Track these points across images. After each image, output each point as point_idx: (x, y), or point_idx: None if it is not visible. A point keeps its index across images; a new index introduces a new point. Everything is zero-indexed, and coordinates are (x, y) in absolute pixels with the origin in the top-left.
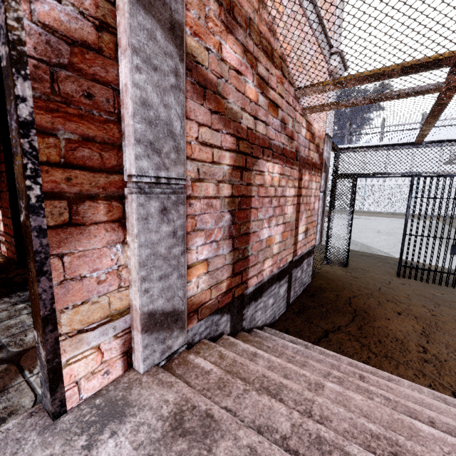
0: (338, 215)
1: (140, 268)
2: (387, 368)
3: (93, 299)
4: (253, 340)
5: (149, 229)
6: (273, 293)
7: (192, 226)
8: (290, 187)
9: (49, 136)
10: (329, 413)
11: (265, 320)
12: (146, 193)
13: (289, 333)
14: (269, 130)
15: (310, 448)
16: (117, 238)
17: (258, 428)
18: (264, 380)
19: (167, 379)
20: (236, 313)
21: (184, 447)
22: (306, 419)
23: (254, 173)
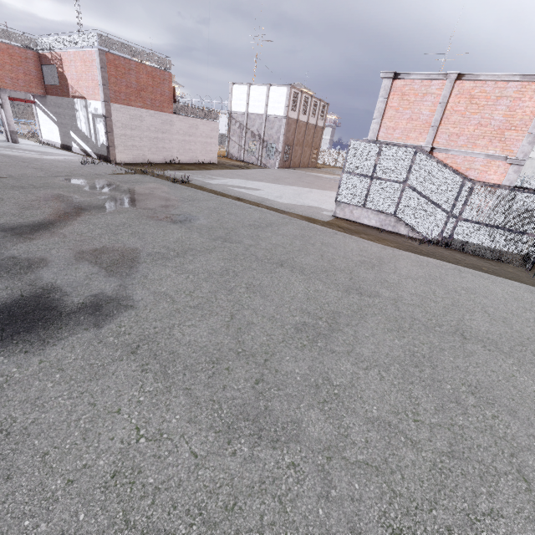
0: None
1: None
2: None
3: None
4: None
5: None
6: None
7: None
8: None
9: None
10: None
11: None
12: None
13: None
14: None
15: None
16: None
17: None
18: None
19: None
20: None
21: None
22: None
23: None
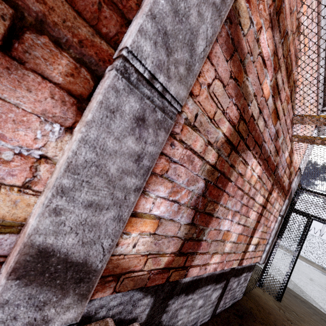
0: None
1: (66, 172)
2: None
3: None
4: None
5: (109, 128)
6: (206, 295)
7: (162, 169)
8: (261, 194)
9: None
10: None
11: (186, 322)
12: (130, 81)
13: None
14: (265, 132)
15: None
16: (62, 117)
17: None
18: None
19: None
20: (160, 300)
21: None
22: None
23: (240, 159)
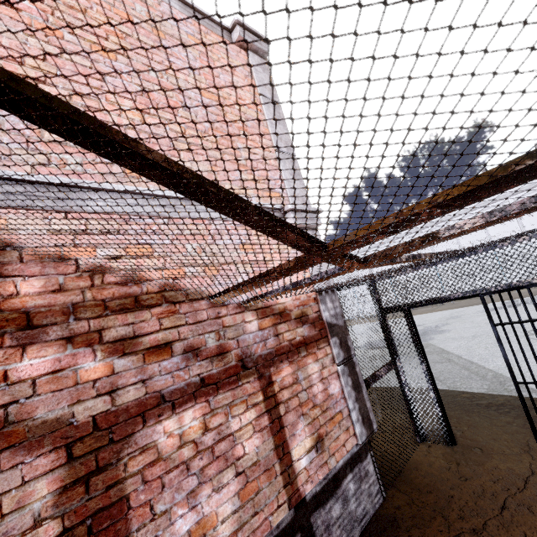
0: (471, 309)
1: None
2: None
3: None
4: None
5: None
6: None
7: None
8: (240, 413)
9: None
10: None
11: None
12: None
13: None
14: (156, 382)
15: None
16: None
17: None
18: None
19: None
20: None
21: None
22: None
23: (125, 460)
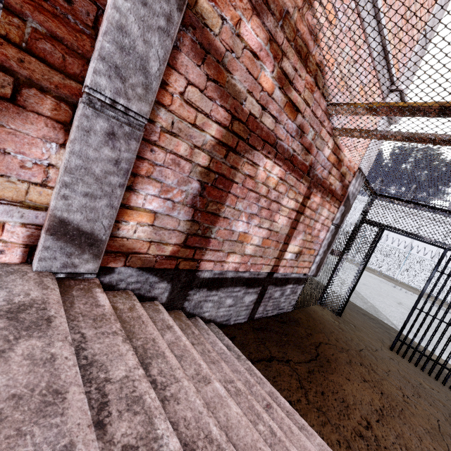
0: (366, 272)
1: (65, 173)
2: (311, 419)
3: (11, 178)
4: (183, 321)
5: (88, 143)
6: (235, 296)
7: (147, 171)
8: (290, 198)
9: (16, 17)
10: (183, 397)
11: (215, 316)
12: (96, 109)
13: (234, 341)
14: (279, 129)
15: (121, 400)
16: (56, 138)
17: (93, 361)
18: (150, 343)
19: (48, 283)
20: (179, 288)
21: (1, 325)
22: (145, 380)
23: (244, 160)
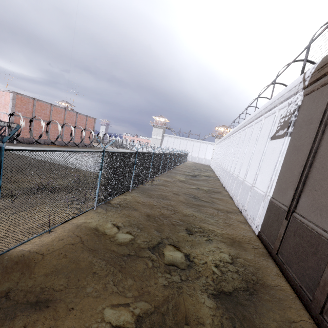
0: None
1: None
2: None
3: None
4: None
5: None
6: None
7: None
8: None
9: None
10: None
11: None
12: None
13: None
14: None
15: None
16: None
17: None
18: None
19: None
20: None
21: None
22: None
23: None
